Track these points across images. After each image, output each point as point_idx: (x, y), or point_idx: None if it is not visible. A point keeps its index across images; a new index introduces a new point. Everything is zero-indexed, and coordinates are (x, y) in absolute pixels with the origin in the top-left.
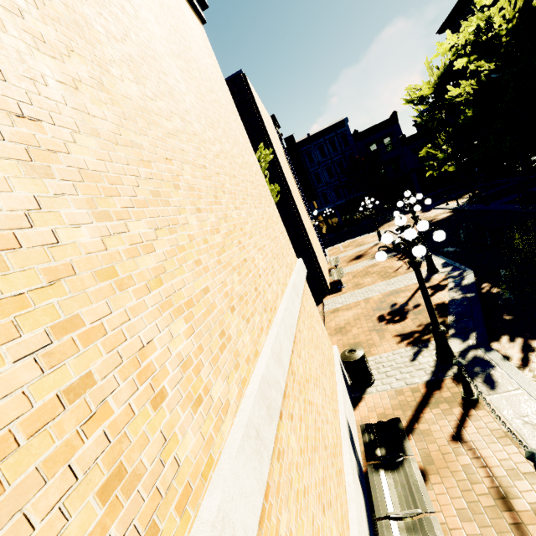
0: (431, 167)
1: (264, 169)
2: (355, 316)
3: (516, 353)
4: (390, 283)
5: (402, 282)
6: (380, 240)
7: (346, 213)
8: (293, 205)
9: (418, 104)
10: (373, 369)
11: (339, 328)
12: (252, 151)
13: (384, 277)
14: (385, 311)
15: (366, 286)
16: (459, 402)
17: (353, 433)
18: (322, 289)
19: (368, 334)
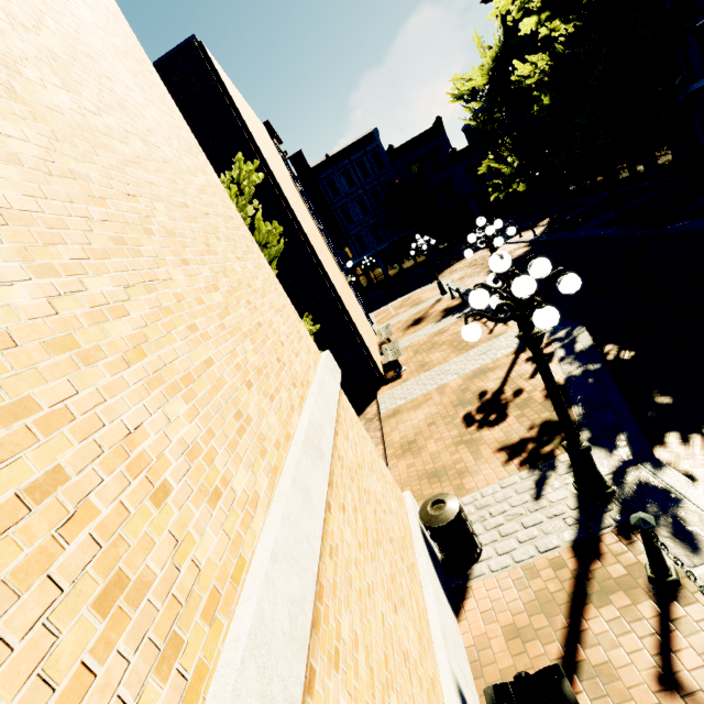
0: (496, 188)
1: (248, 197)
2: (428, 420)
3: (703, 467)
4: (470, 358)
5: (487, 355)
6: (443, 294)
7: (391, 261)
8: (312, 256)
9: (470, 100)
10: (474, 522)
11: (407, 443)
12: (196, 147)
13: (460, 349)
14: (472, 405)
15: (436, 366)
16: (644, 586)
17: (470, 699)
18: (373, 378)
19: (454, 451)
